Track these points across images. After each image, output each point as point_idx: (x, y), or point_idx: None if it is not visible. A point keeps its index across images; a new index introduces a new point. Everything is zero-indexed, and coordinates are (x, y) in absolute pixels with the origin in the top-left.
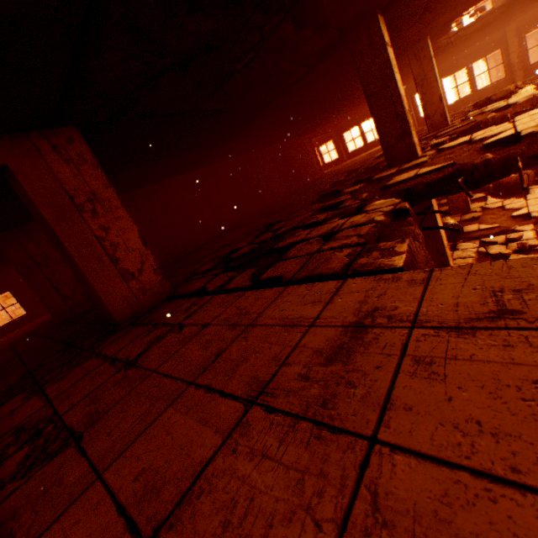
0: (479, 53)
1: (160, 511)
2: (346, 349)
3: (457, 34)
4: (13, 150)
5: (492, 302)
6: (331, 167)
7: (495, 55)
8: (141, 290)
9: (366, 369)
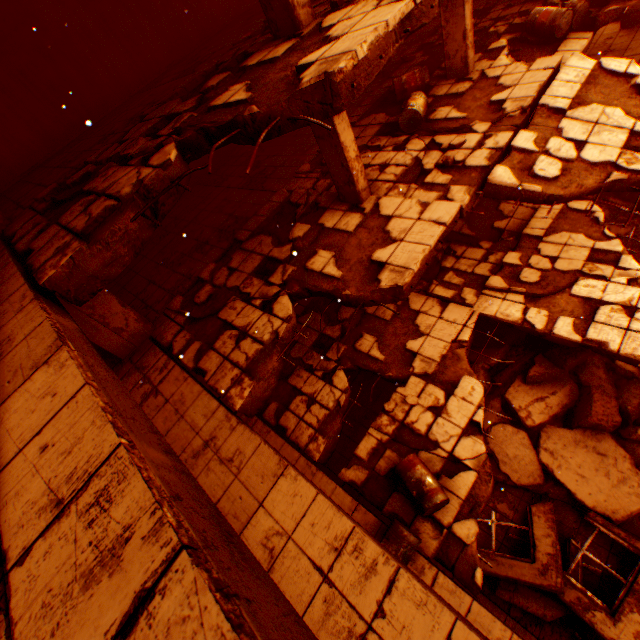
0: None
1: None
2: None
3: None
4: None
5: (0, 344)
6: None
7: None
8: None
9: None
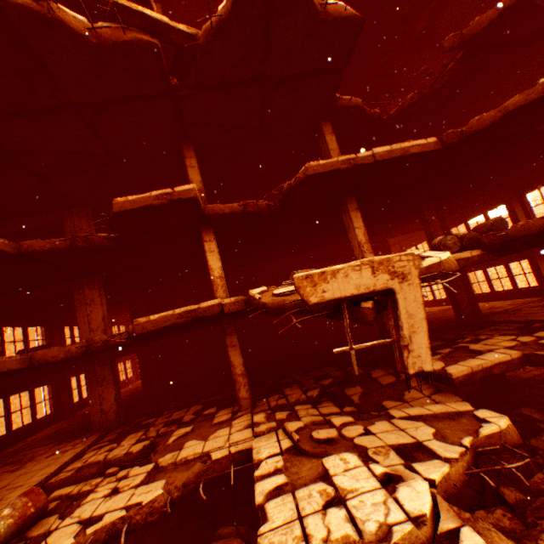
0: None
1: None
2: None
3: (421, 93)
4: (67, 214)
5: None
6: None
7: None
8: None
9: None
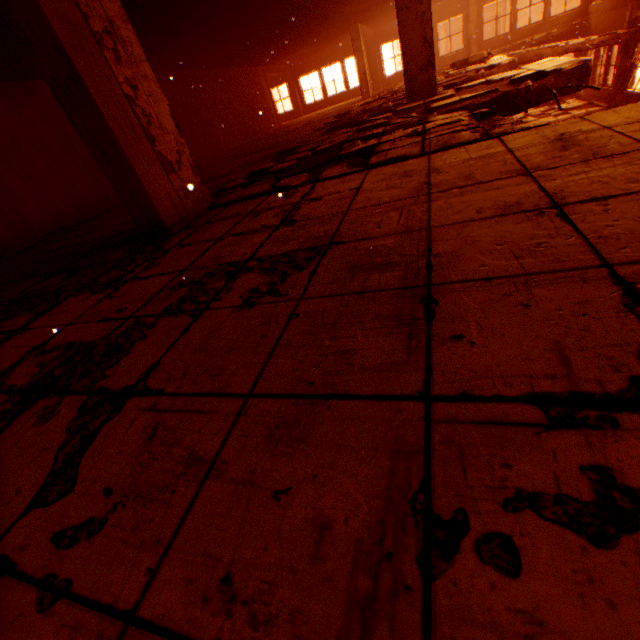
0: (445, 13)
1: (538, 203)
2: (570, 145)
3: None
4: None
5: None
6: (285, 121)
7: (446, 26)
8: (183, 191)
9: (602, 143)
